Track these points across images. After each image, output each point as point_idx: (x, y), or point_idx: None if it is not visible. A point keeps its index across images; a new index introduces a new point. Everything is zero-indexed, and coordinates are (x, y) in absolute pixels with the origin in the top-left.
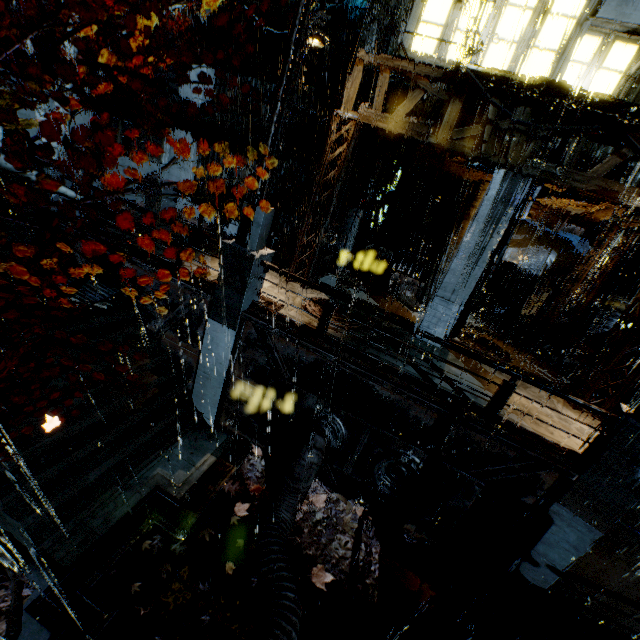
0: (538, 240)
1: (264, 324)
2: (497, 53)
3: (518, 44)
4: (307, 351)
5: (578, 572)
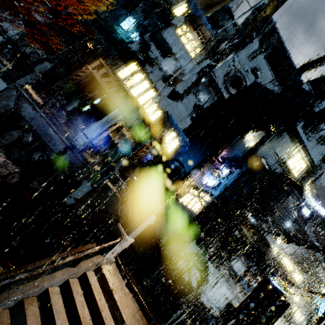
0: (125, 144)
1: (23, 91)
2: (135, 91)
3: (139, 93)
4: (34, 108)
5: (81, 199)
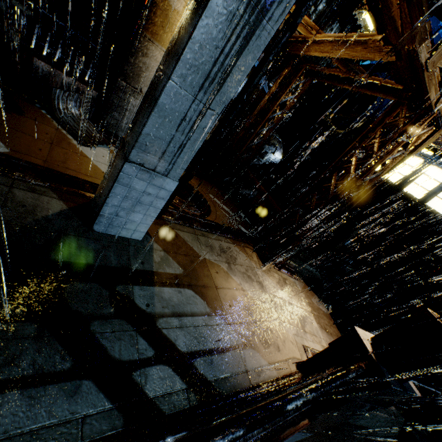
0: None
1: None
2: None
3: None
4: None
5: None
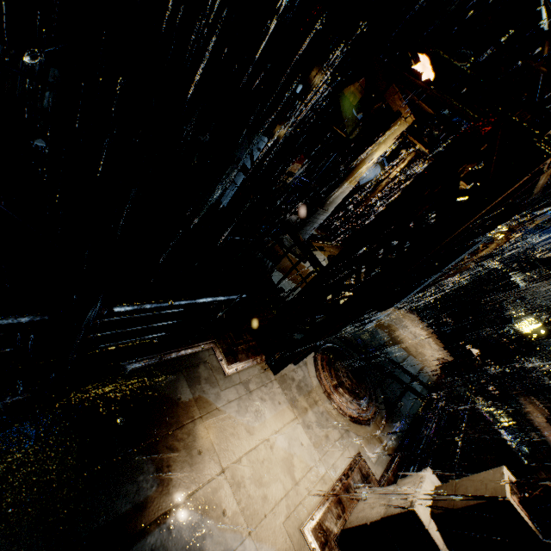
0: None
1: None
2: None
3: None
4: None
5: None
